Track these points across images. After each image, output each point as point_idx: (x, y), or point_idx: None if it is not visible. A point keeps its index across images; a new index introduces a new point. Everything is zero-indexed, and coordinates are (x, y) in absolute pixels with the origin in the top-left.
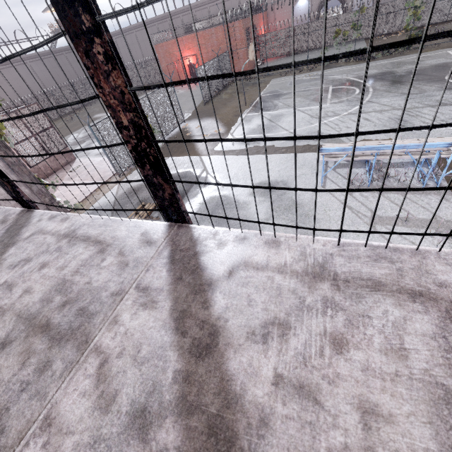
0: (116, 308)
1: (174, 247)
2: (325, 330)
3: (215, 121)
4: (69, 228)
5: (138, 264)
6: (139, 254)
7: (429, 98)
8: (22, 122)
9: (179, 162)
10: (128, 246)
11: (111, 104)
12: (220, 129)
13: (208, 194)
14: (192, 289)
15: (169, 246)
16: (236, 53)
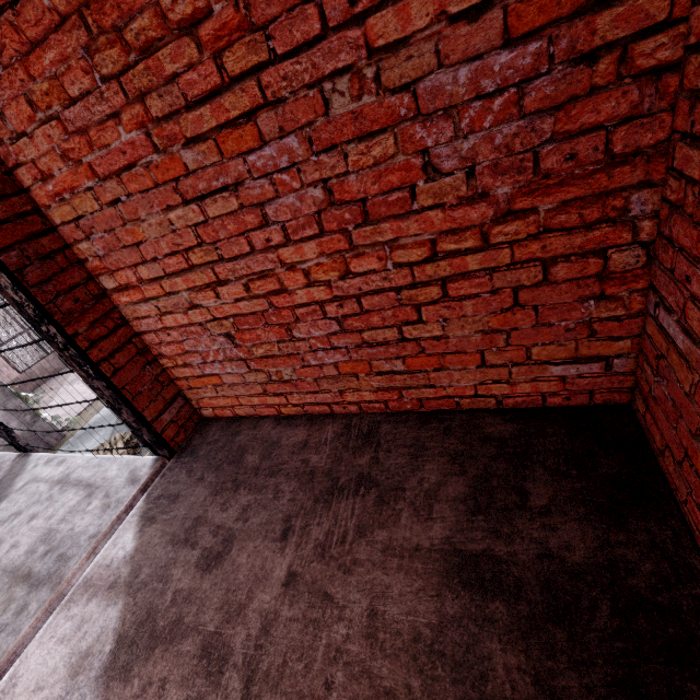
0: None
1: (8, 473)
2: (34, 512)
3: None
4: None
5: None
6: None
7: None
8: (11, 317)
9: None
10: None
11: None
12: None
13: None
14: None
15: (7, 472)
16: None
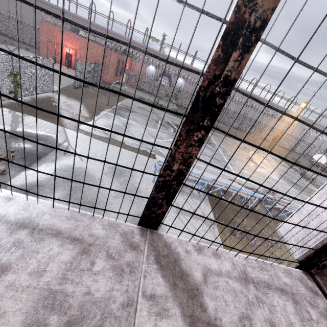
0: (135, 322)
1: (156, 253)
2: (264, 317)
3: (82, 105)
4: (22, 214)
5: (133, 269)
6: (129, 258)
7: (201, 149)
8: None
9: (40, 124)
10: (113, 247)
11: (175, 156)
12: (86, 114)
13: (67, 163)
14: (188, 294)
15: (152, 251)
16: (107, 68)
